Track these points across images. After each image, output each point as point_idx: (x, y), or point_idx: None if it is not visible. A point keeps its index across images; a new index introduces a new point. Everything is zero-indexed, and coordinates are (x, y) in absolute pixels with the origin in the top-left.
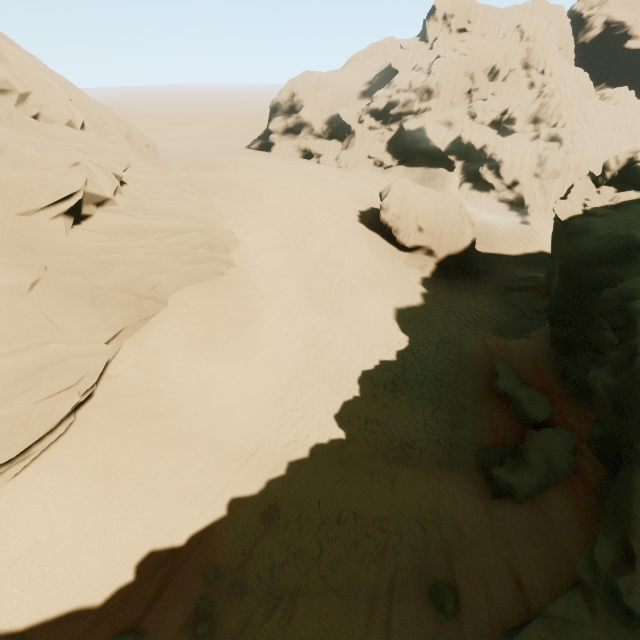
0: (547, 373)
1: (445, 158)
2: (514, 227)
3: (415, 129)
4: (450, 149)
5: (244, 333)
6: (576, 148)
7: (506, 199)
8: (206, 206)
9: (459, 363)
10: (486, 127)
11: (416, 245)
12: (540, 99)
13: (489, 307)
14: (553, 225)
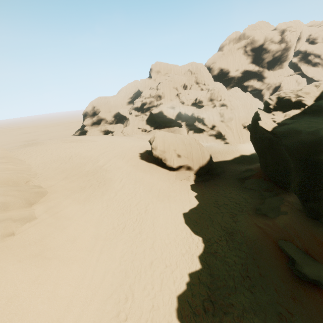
0: None
1: (176, 122)
2: (222, 146)
3: (158, 112)
4: (177, 118)
5: (28, 312)
6: (234, 107)
7: (212, 134)
8: (21, 170)
9: (251, 252)
10: (190, 106)
11: (179, 165)
12: (209, 92)
13: (238, 194)
14: (252, 138)
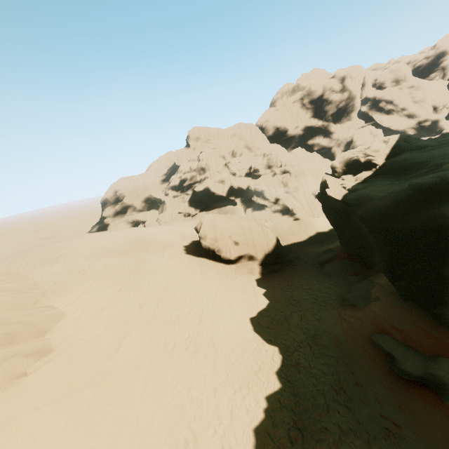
0: (435, 332)
1: (228, 199)
2: (292, 224)
3: (203, 189)
4: (229, 194)
5: None
6: (299, 173)
7: (277, 210)
8: (24, 288)
9: (342, 356)
10: (244, 177)
11: (238, 256)
12: (266, 157)
13: (319, 284)
14: (324, 210)
